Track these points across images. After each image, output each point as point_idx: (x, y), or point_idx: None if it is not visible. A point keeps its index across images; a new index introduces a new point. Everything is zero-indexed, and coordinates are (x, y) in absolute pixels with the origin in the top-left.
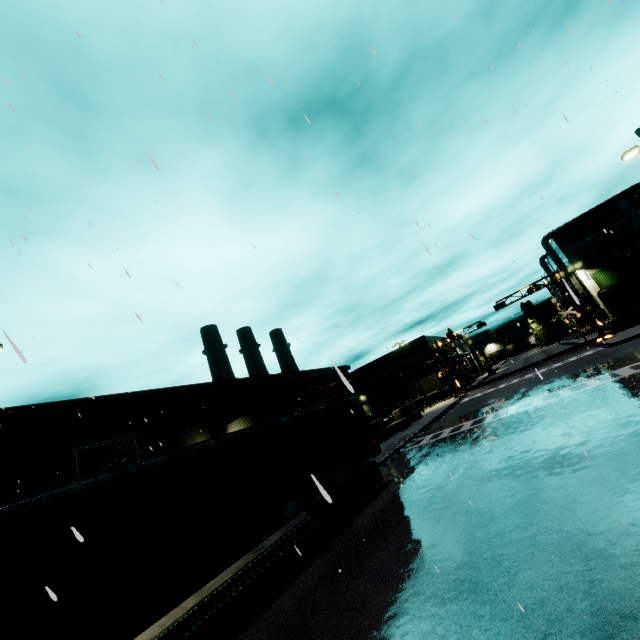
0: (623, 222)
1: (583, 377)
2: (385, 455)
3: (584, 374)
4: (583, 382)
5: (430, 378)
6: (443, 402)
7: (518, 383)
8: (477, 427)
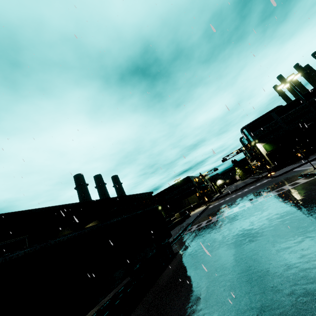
0: (274, 122)
1: (267, 191)
2: (173, 238)
3: (267, 190)
4: (268, 193)
5: (193, 196)
6: (200, 208)
7: (235, 197)
8: (220, 219)
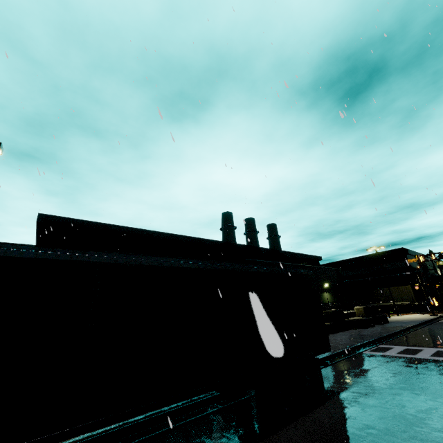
0: None
1: None
2: (336, 350)
3: None
4: None
5: (403, 288)
6: (414, 315)
7: None
8: None
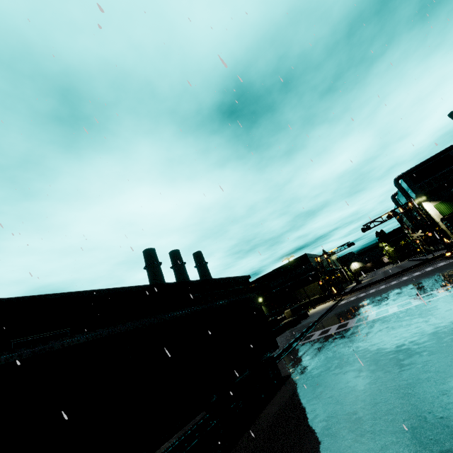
0: None
1: (452, 280)
2: (280, 349)
3: (451, 278)
4: None
5: (312, 286)
6: (324, 304)
7: (386, 288)
8: (363, 324)
